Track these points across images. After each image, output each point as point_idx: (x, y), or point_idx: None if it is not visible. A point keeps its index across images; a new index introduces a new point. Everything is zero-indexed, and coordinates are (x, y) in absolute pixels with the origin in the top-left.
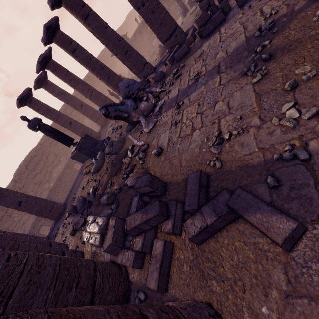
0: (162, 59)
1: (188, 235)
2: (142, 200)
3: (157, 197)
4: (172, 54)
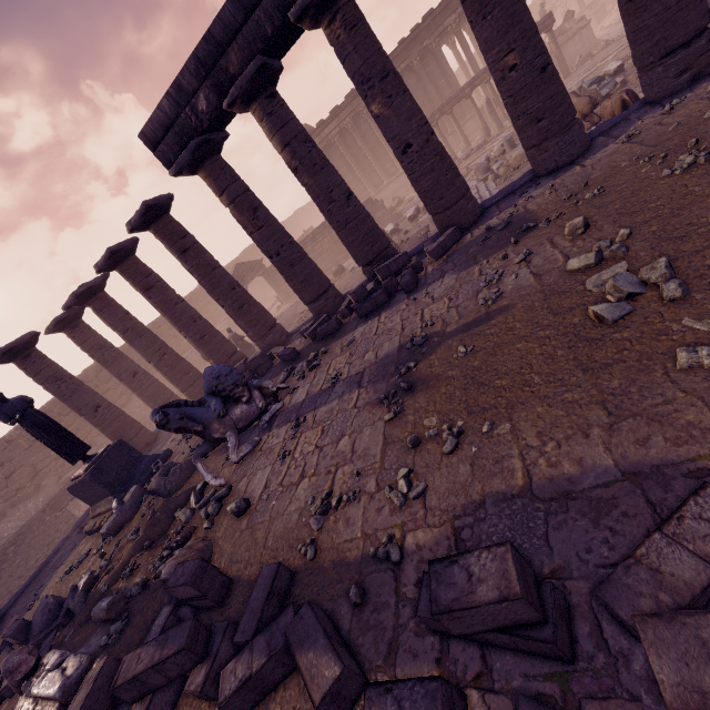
0: (304, 323)
1: (220, 695)
2: (178, 615)
3: (209, 609)
4: (315, 324)
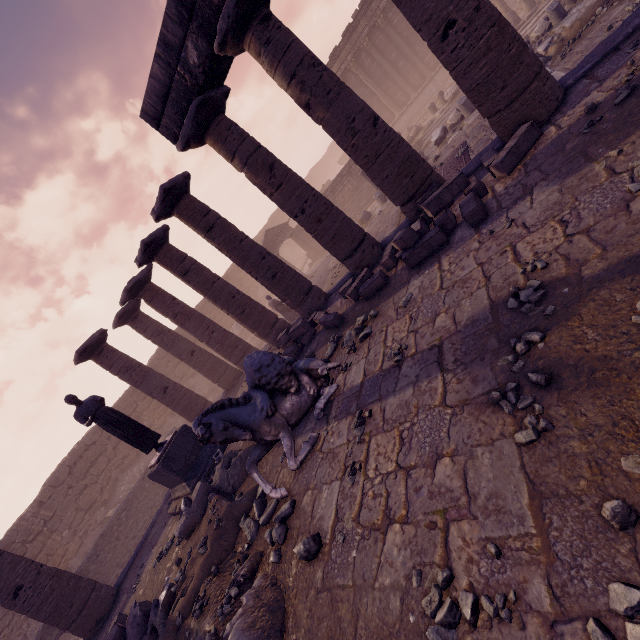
0: (341, 281)
1: None
2: None
3: None
4: (355, 282)
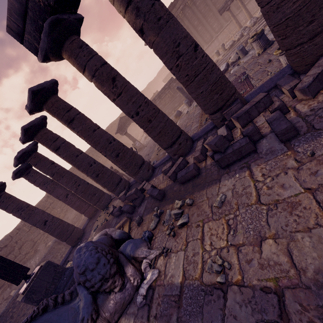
0: (163, 159)
1: None
2: None
3: None
4: (174, 167)
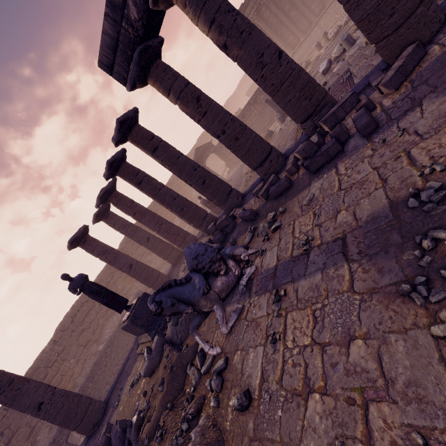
0: (253, 184)
1: None
2: None
3: None
4: (266, 185)
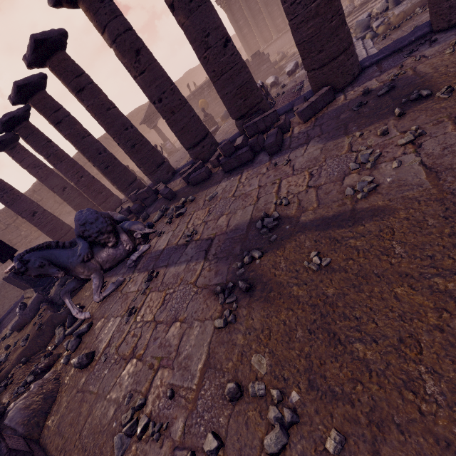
0: (186, 163)
1: None
2: None
3: None
4: (190, 170)
